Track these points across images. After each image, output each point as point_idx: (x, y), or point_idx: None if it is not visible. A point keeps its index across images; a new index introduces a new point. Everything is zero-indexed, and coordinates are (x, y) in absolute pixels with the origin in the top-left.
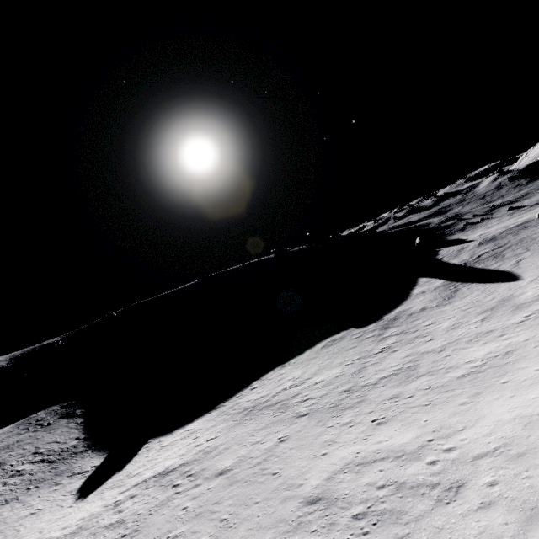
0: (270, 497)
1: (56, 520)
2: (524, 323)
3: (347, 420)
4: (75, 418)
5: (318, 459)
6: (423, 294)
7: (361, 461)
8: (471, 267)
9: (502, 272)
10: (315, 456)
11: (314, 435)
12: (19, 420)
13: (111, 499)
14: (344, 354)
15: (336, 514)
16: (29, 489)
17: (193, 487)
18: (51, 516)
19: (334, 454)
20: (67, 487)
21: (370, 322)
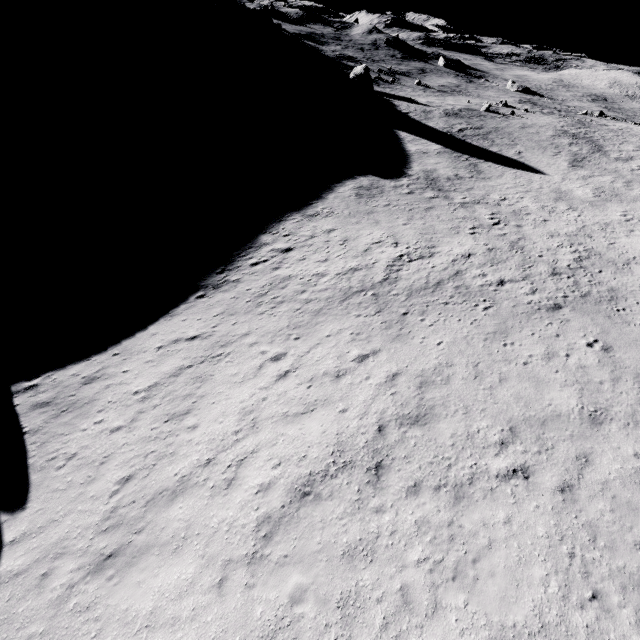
0: None
1: None
2: (635, 223)
3: None
4: None
5: None
6: (428, 155)
7: None
8: (463, 140)
9: (512, 159)
10: None
11: None
12: None
13: (240, 603)
14: (433, 217)
15: None
16: None
17: (580, 463)
18: None
19: None
20: None
21: (397, 175)
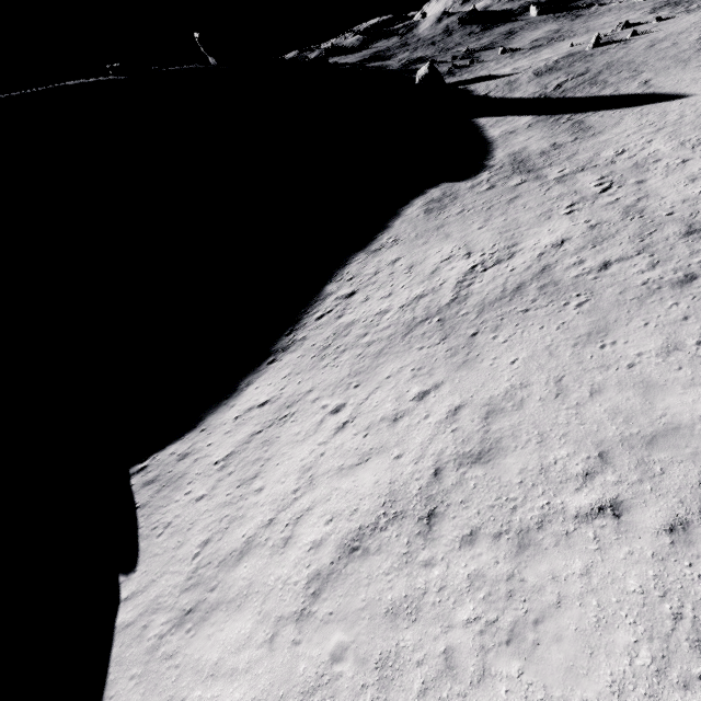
0: None
1: None
2: None
3: None
4: None
5: None
6: (515, 134)
7: None
8: (562, 98)
9: (635, 95)
10: None
11: None
12: None
13: (286, 659)
14: (518, 208)
15: None
16: None
17: None
18: None
19: None
20: None
21: (475, 172)
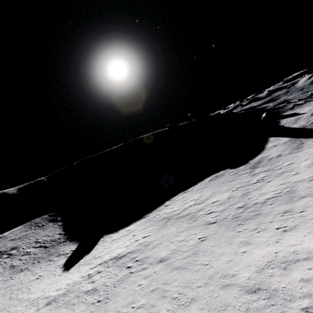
0: (209, 283)
1: (52, 283)
2: None
3: (252, 227)
4: (57, 222)
5: (240, 255)
6: (275, 147)
7: (283, 259)
8: (309, 128)
9: None
10: (236, 253)
11: (228, 237)
12: (25, 223)
13: (85, 273)
14: (228, 184)
15: (282, 304)
16: (34, 263)
17: (142, 269)
18: (49, 281)
19: (254, 252)
20: (57, 262)
21: (240, 165)
